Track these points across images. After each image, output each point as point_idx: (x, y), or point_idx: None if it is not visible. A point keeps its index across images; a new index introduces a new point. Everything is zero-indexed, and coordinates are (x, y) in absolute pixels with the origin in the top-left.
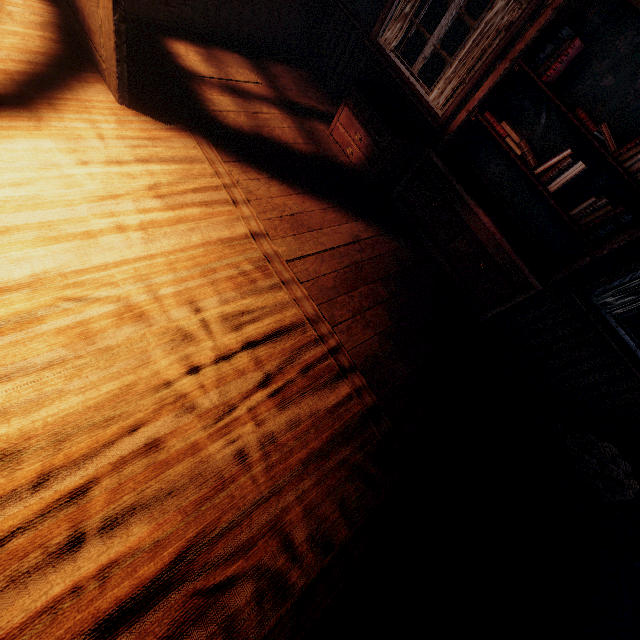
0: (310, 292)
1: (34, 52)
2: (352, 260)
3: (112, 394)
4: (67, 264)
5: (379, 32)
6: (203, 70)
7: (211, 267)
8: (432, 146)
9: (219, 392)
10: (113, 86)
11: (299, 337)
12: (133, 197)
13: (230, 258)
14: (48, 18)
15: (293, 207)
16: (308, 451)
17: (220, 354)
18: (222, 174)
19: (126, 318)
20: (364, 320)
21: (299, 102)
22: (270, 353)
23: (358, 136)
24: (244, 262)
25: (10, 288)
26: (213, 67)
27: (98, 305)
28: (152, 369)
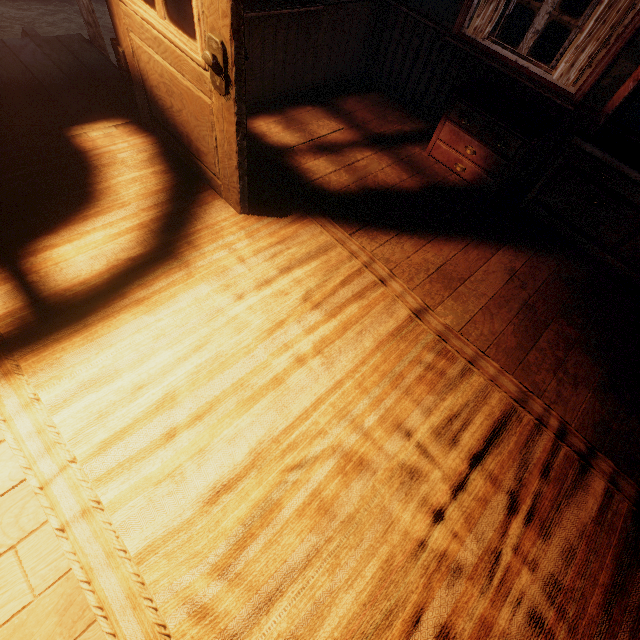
0: (498, 362)
1: (155, 192)
2: (520, 302)
3: (377, 578)
4: (273, 425)
5: (464, 23)
6: (289, 139)
7: (396, 372)
8: (581, 135)
9: (474, 536)
10: (233, 200)
11: (517, 429)
12: (295, 317)
13: (408, 353)
14: (151, 150)
15: (434, 260)
16: (601, 589)
17: (453, 484)
18: (356, 252)
19: (349, 471)
20: (569, 377)
21: (384, 132)
22: (499, 462)
23: (470, 149)
24: (423, 352)
25: (239, 475)
26: (296, 132)
27: (319, 465)
28: (399, 529)
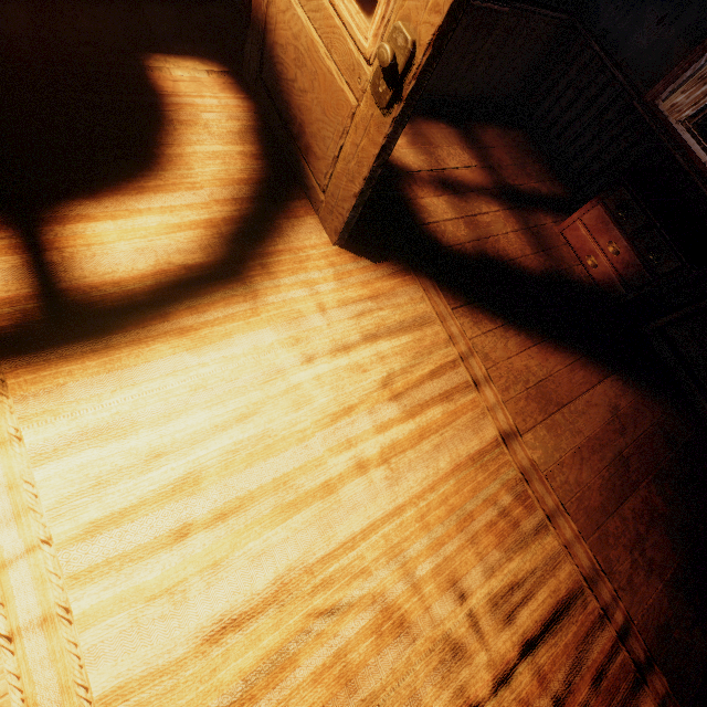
0: (577, 523)
1: (237, 181)
2: (615, 451)
3: None
4: (311, 548)
5: (662, 92)
6: (412, 160)
7: (466, 511)
8: None
9: None
10: (331, 225)
11: (580, 616)
12: (367, 405)
13: (485, 488)
14: (245, 120)
15: (537, 371)
16: None
17: (497, 673)
18: (456, 336)
19: (385, 632)
20: (645, 560)
21: (518, 185)
22: (552, 656)
23: (614, 247)
24: (501, 491)
25: (254, 609)
26: (422, 153)
27: (352, 616)
28: None
